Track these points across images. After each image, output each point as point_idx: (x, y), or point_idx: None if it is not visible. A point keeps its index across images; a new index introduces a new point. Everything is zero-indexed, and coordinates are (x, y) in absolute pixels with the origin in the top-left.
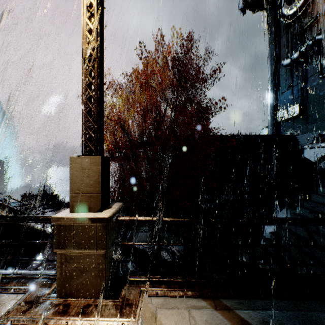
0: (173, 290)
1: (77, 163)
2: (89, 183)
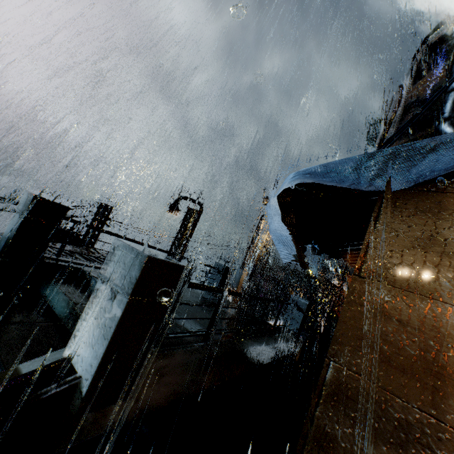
0: None
1: None
2: None
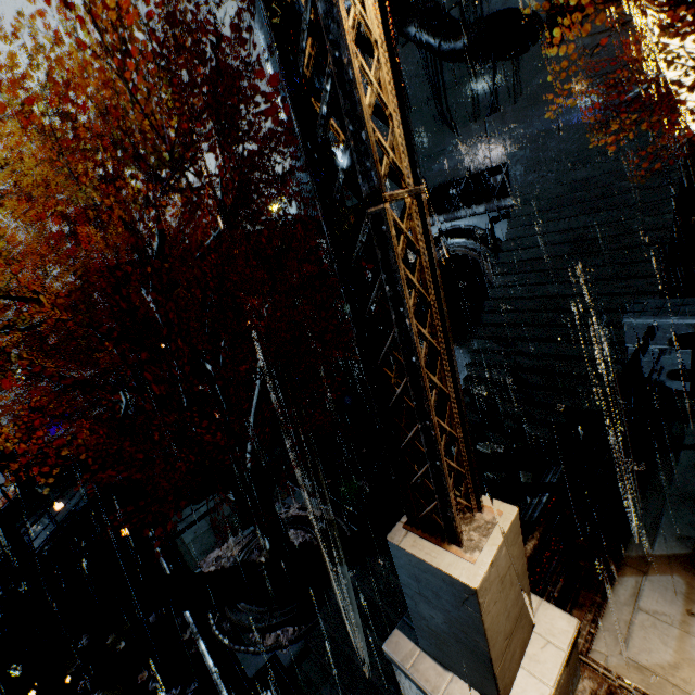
0: (594, 603)
1: (492, 583)
2: (515, 596)
